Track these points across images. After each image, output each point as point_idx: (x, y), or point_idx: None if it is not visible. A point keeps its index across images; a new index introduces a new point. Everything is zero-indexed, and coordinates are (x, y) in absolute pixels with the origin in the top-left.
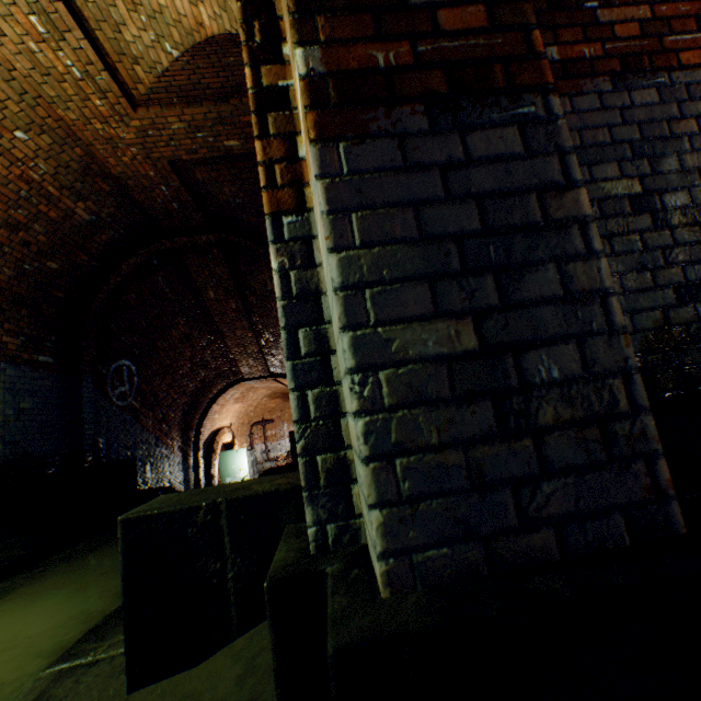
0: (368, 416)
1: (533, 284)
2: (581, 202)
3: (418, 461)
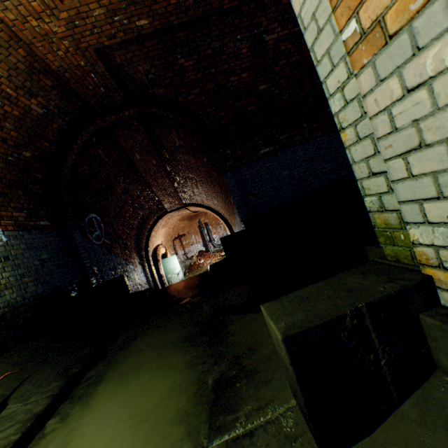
0: None
1: None
2: None
3: None
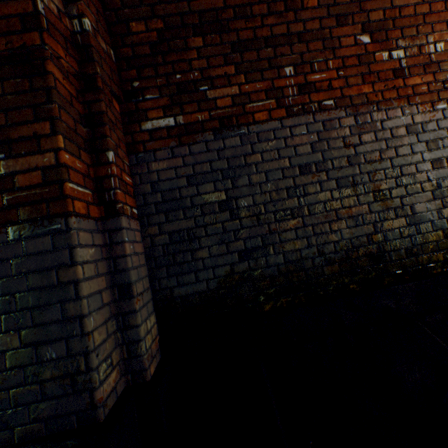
0: None
1: (50, 314)
2: (77, 272)
3: None
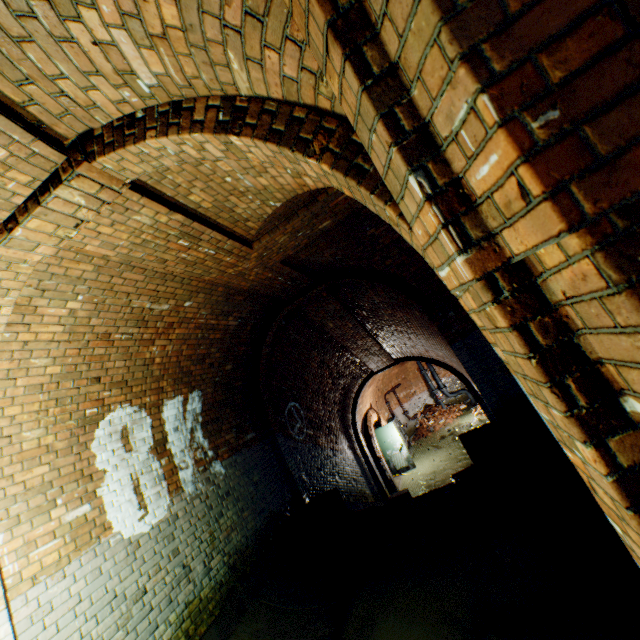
0: None
1: None
2: None
3: None
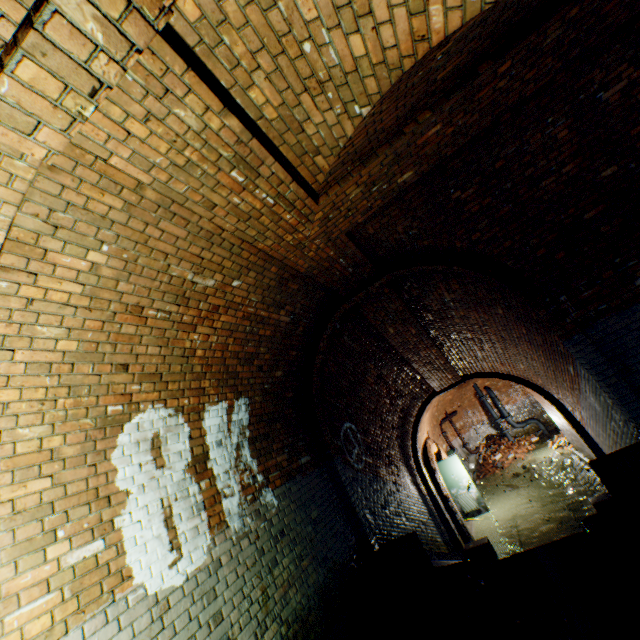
0: None
1: None
2: None
3: None
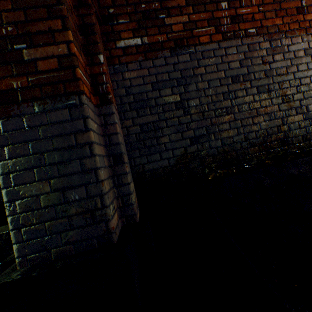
0: (12, 216)
1: (71, 167)
2: (90, 136)
3: (29, 229)
